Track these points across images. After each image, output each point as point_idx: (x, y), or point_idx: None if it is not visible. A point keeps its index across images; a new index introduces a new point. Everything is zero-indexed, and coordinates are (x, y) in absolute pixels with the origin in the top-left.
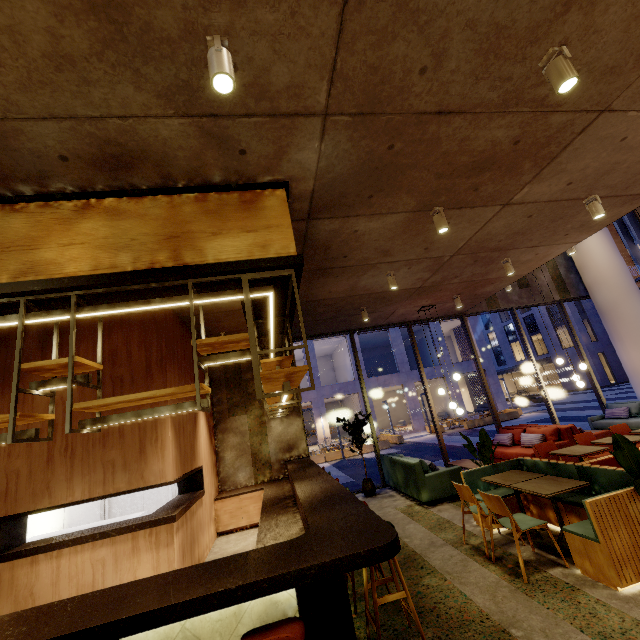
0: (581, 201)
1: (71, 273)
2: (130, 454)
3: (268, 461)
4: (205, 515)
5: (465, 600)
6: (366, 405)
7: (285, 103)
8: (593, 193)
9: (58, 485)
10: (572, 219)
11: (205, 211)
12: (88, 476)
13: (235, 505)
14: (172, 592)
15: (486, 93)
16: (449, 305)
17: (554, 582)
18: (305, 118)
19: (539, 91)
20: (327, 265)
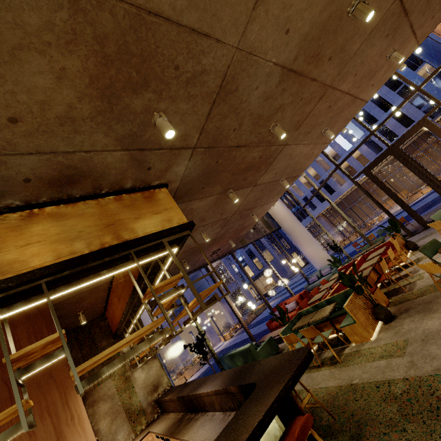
0: (278, 181)
1: (37, 265)
2: None
3: (141, 409)
4: None
5: (326, 389)
6: (199, 328)
7: (178, 143)
8: (282, 177)
9: None
10: (275, 190)
11: (124, 206)
12: None
13: None
14: None
15: (253, 138)
16: (226, 247)
17: (350, 354)
18: (185, 150)
19: (269, 138)
20: None
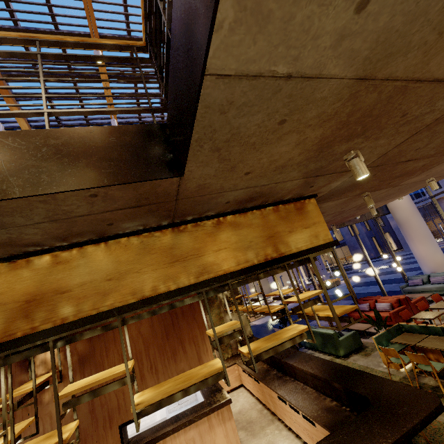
0: (425, 180)
1: (226, 269)
2: (193, 363)
3: (229, 343)
4: None
5: None
6: None
7: None
8: (432, 177)
9: None
10: (414, 187)
11: (281, 217)
12: None
13: None
14: None
15: (431, 152)
16: None
17: None
18: None
19: None
20: None
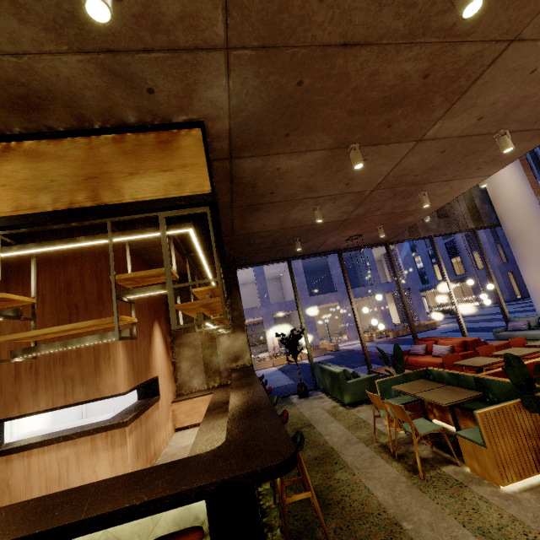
0: (492, 136)
1: None
2: (86, 370)
3: (218, 370)
4: (162, 416)
5: (368, 494)
6: (301, 322)
7: (182, 36)
8: (503, 128)
9: (25, 397)
10: (483, 154)
11: (122, 152)
12: (51, 389)
13: (189, 406)
14: (87, 506)
15: (391, 22)
16: (374, 235)
17: (446, 479)
18: (207, 53)
19: (446, 19)
20: (257, 201)
